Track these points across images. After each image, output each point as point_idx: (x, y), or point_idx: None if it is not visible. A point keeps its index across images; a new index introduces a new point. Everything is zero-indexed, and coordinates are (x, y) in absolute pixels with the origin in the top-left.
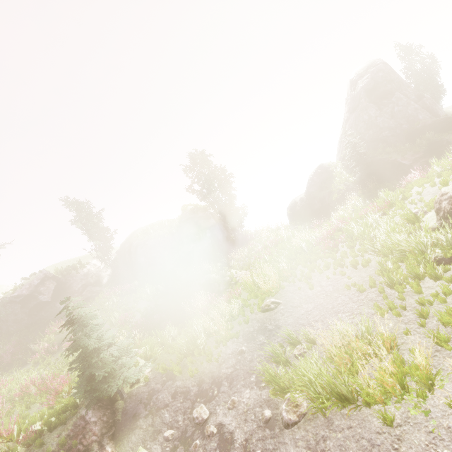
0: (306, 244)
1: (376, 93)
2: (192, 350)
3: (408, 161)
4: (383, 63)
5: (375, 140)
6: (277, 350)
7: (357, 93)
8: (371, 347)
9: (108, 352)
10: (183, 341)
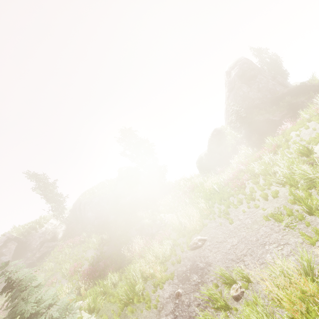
0: (217, 185)
1: (245, 77)
2: (131, 298)
3: (277, 117)
4: (245, 58)
5: (250, 107)
6: (215, 293)
7: (232, 79)
8: (318, 284)
9: (48, 313)
10: (122, 289)
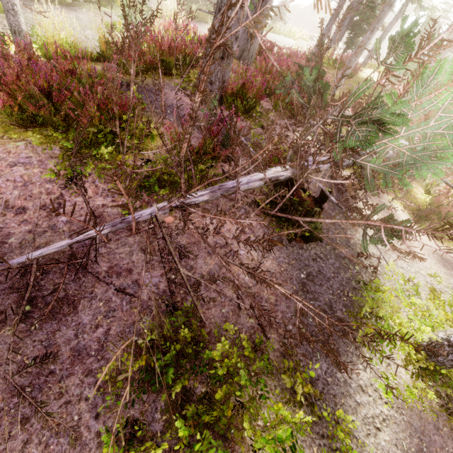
0: None
1: None
2: None
3: None
4: None
5: None
6: None
7: None
8: None
9: None
10: None
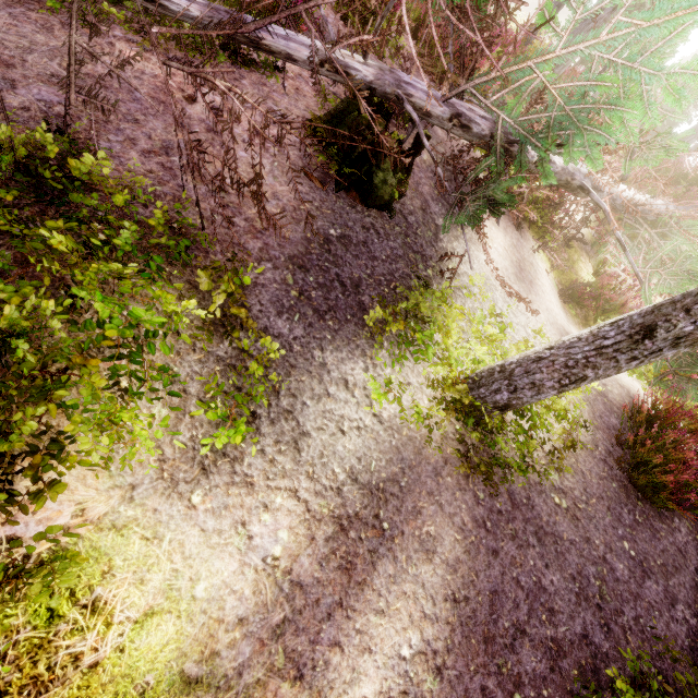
0: None
1: None
2: None
3: None
4: None
5: None
6: None
7: None
8: None
9: None
10: None
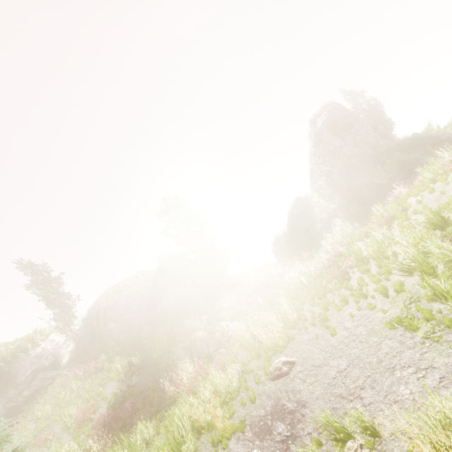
0: (305, 277)
1: (336, 127)
2: None
3: (385, 180)
4: (335, 103)
5: (345, 168)
6: None
7: (318, 129)
8: None
9: None
10: (160, 451)
